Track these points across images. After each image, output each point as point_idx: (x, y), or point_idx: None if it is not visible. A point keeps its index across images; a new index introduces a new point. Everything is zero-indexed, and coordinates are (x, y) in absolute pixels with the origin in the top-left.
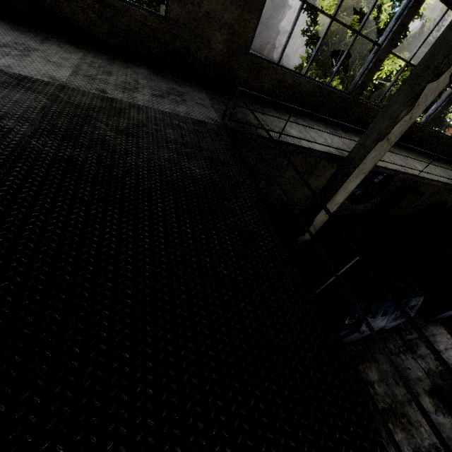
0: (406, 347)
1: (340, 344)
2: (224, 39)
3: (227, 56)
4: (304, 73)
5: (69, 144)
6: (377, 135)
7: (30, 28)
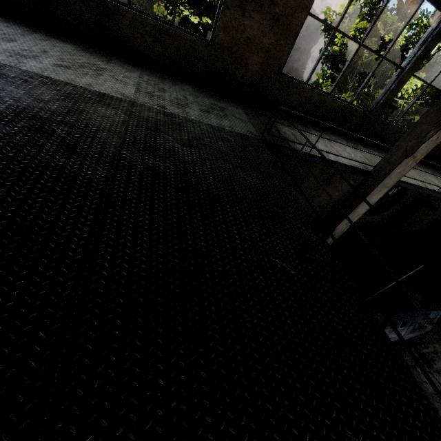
0: (422, 361)
1: (402, 342)
2: (261, 61)
3: (261, 76)
4: (329, 92)
5: (150, 154)
6: (403, 153)
7: (96, 50)
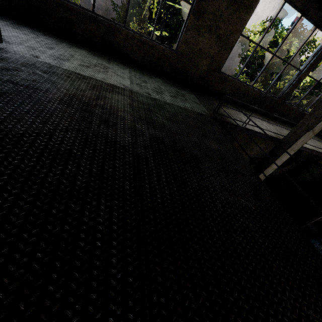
0: None
1: None
2: (207, 64)
3: (207, 73)
4: (251, 85)
5: (151, 127)
6: (306, 128)
7: (99, 53)
